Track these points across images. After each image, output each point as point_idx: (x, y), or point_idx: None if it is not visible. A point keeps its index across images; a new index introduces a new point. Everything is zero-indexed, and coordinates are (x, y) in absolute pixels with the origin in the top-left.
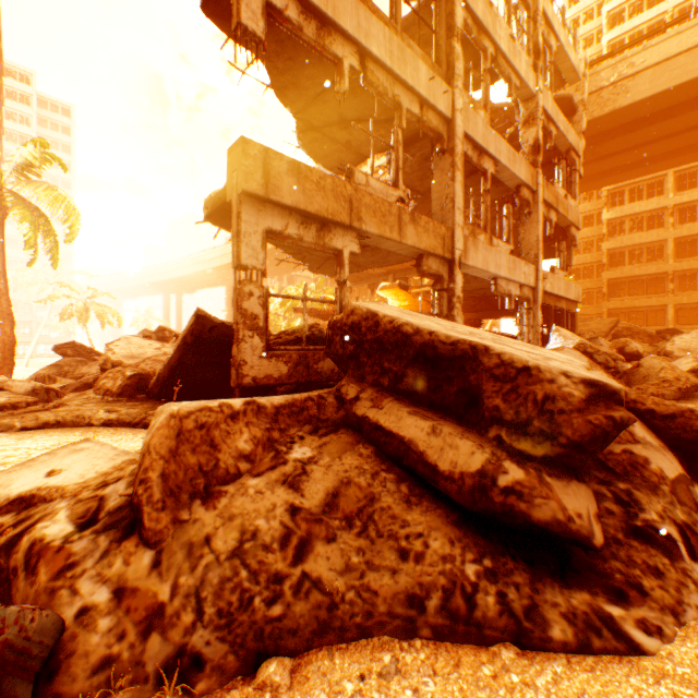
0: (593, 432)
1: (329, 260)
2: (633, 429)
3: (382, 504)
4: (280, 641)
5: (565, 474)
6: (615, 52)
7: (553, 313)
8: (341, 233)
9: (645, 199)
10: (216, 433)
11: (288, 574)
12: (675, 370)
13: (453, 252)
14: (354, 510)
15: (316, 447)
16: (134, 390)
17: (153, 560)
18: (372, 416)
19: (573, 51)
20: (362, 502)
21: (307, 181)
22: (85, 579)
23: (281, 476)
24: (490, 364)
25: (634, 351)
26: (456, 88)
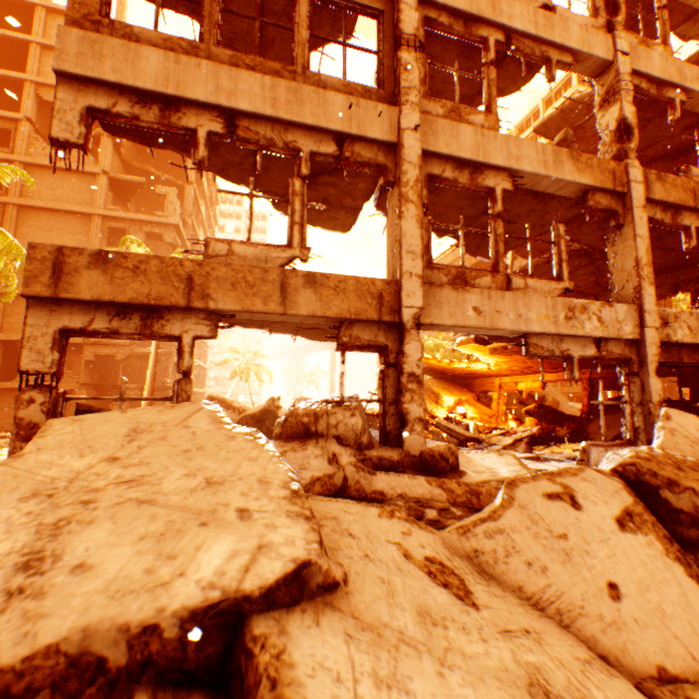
0: None
1: (302, 329)
2: None
3: None
4: None
5: None
6: None
7: None
8: (181, 317)
9: None
10: None
11: None
12: None
13: (400, 312)
14: None
15: None
16: None
17: None
18: None
19: None
20: None
21: (119, 269)
22: None
23: None
24: None
25: None
26: (406, 104)
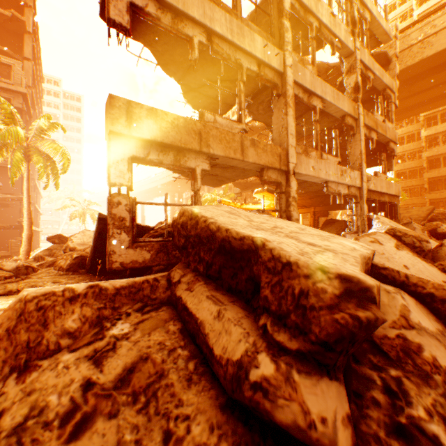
0: (340, 331)
1: (206, 175)
2: (408, 314)
3: (167, 381)
4: None
5: (317, 371)
6: (421, 19)
7: (380, 205)
8: (194, 157)
9: None
10: (51, 314)
11: None
12: None
13: (288, 165)
14: (143, 386)
15: (135, 324)
16: (77, 267)
17: None
18: (184, 297)
19: (384, 20)
20: (152, 378)
21: (163, 122)
22: None
23: (92, 351)
24: (265, 258)
25: (444, 231)
26: (286, 51)
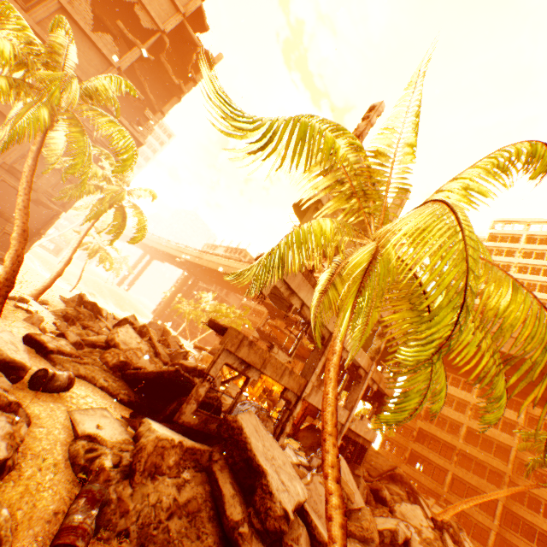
0: (274, 528)
1: None
2: (300, 537)
3: (202, 514)
4: (150, 543)
5: (260, 538)
6: None
7: None
8: (254, 370)
9: (459, 388)
10: (166, 452)
11: (164, 521)
12: (371, 523)
13: (302, 392)
14: (192, 510)
15: (192, 475)
16: (118, 368)
17: (131, 492)
18: (218, 473)
19: None
20: (196, 509)
21: (252, 349)
22: (112, 487)
23: (177, 482)
24: (264, 481)
25: (383, 496)
26: None
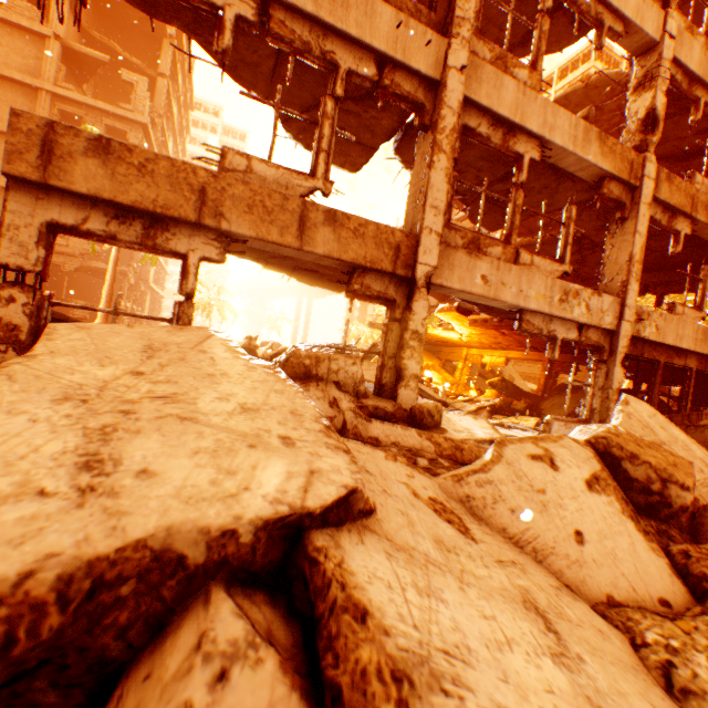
0: None
1: (299, 270)
2: None
3: None
4: None
5: None
6: None
7: None
8: (188, 233)
9: None
10: None
11: None
12: None
13: (414, 268)
14: None
15: None
16: None
17: None
18: None
19: None
20: None
21: (121, 164)
22: None
23: None
24: None
25: None
26: (456, 37)
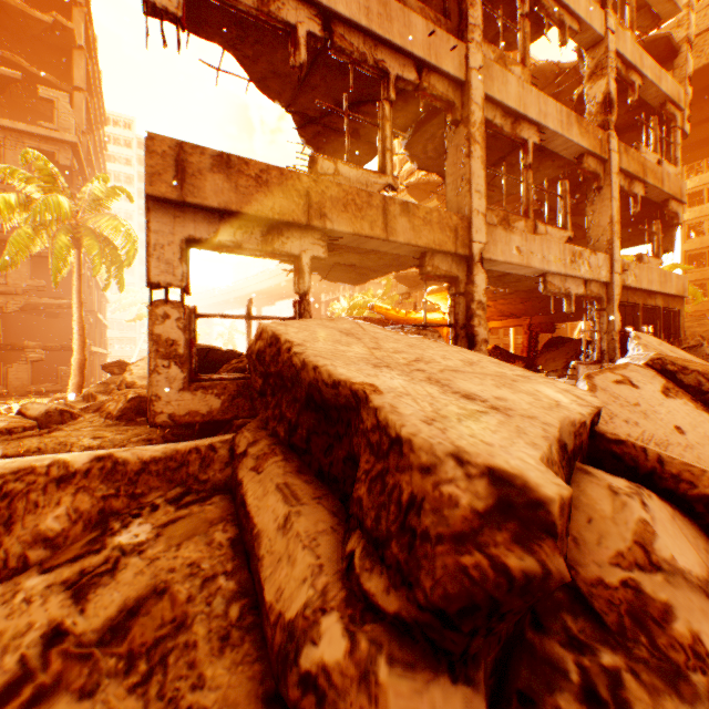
0: (470, 594)
1: (336, 266)
2: (652, 540)
3: (189, 636)
4: None
5: (428, 662)
6: None
7: (648, 312)
8: (298, 235)
9: None
10: (21, 505)
11: None
12: None
13: (470, 246)
14: (149, 642)
15: (160, 526)
16: (134, 414)
17: None
18: (246, 482)
19: None
20: (165, 628)
21: (241, 176)
22: None
23: (77, 573)
24: (368, 424)
25: None
26: (471, 42)
